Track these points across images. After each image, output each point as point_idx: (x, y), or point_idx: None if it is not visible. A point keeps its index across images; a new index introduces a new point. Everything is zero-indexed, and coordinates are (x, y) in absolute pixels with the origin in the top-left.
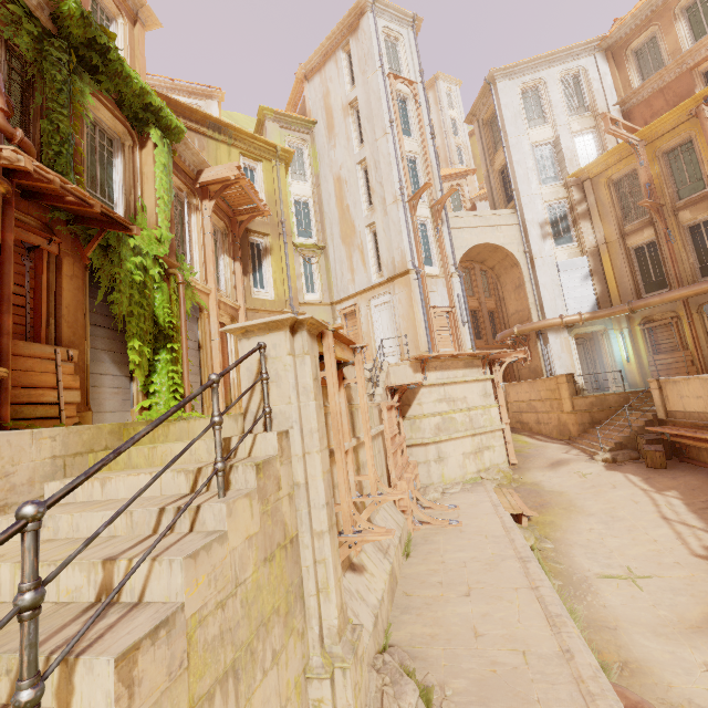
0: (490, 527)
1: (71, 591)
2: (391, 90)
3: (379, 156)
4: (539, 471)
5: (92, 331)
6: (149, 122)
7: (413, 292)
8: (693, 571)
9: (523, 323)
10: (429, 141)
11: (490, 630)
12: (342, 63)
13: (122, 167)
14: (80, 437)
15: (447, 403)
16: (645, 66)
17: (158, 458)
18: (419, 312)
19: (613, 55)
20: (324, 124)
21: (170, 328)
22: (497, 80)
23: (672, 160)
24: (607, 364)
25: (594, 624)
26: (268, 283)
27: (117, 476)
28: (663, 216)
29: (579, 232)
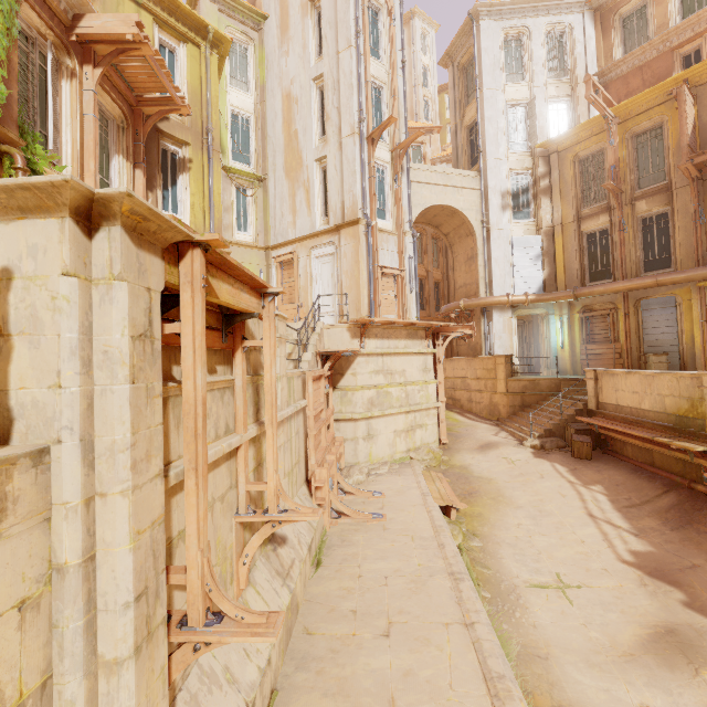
0: (418, 524)
1: None
2: None
3: (340, 74)
4: (468, 454)
5: None
6: None
7: (361, 246)
8: (621, 580)
9: (470, 298)
10: (399, 70)
11: (413, 703)
12: None
13: None
14: None
15: (384, 375)
16: (630, 38)
17: None
18: (365, 270)
19: (601, 18)
20: (277, 21)
21: None
22: (481, 16)
23: (639, 145)
24: (543, 349)
25: (524, 652)
26: (183, 207)
27: None
28: (621, 203)
29: (538, 209)
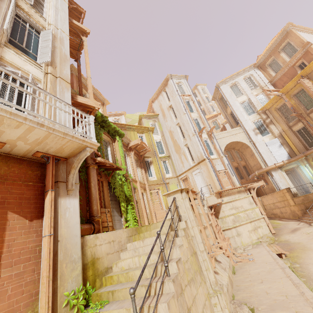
0: (267, 259)
1: (153, 260)
2: (183, 99)
3: (184, 121)
4: (286, 235)
5: (110, 202)
6: (116, 135)
7: (208, 167)
8: None
9: (259, 169)
10: (200, 111)
11: (272, 291)
12: (164, 95)
13: (110, 149)
14: (130, 231)
15: (234, 209)
16: (274, 68)
17: (152, 234)
18: (213, 174)
19: (261, 68)
20: (161, 114)
21: (129, 197)
22: (219, 86)
23: (298, 97)
24: (304, 180)
25: None
26: (153, 174)
27: (146, 238)
28: (303, 117)
29: (270, 129)
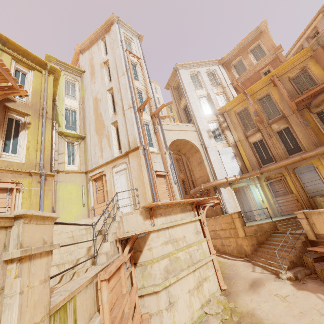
0: None
1: None
2: (127, 57)
3: (120, 85)
4: (246, 295)
5: None
6: None
7: (141, 161)
8: None
9: (205, 183)
10: (149, 84)
11: None
12: (101, 45)
13: None
14: None
15: (172, 244)
16: (239, 71)
17: None
18: (146, 174)
19: (225, 66)
20: (89, 72)
21: None
22: (179, 68)
23: (262, 103)
24: (252, 204)
25: None
26: (20, 149)
27: None
28: (265, 126)
29: (225, 136)
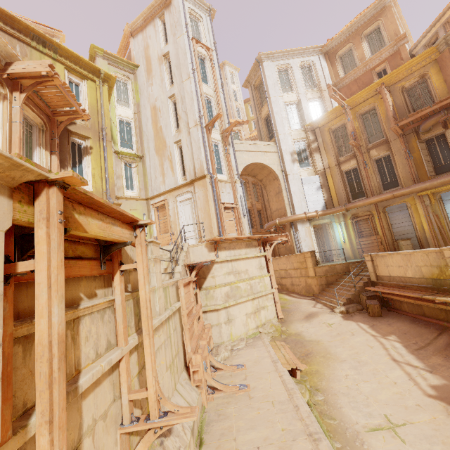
0: (274, 389)
1: None
2: (193, 49)
3: (185, 93)
4: (299, 323)
5: None
6: None
7: (208, 191)
8: (433, 413)
9: (281, 217)
10: (220, 89)
11: None
12: (158, 27)
13: None
14: None
15: (234, 275)
16: (346, 66)
17: None
18: (213, 206)
19: (329, 57)
20: (144, 68)
21: None
22: (263, 60)
23: (364, 120)
24: (332, 244)
25: None
26: (87, 177)
27: None
28: (361, 152)
29: (313, 160)
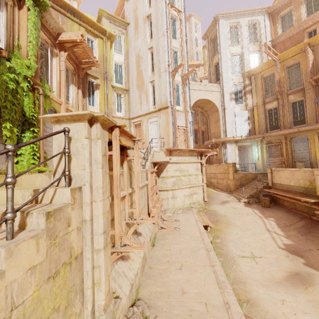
0: (193, 231)
1: None
2: (168, 12)
3: (159, 46)
4: (216, 205)
5: None
6: None
7: (169, 117)
8: (278, 255)
9: (217, 138)
10: (184, 43)
11: (190, 289)
12: None
13: (5, 17)
14: None
15: (179, 172)
16: (285, 25)
17: None
18: (171, 127)
19: (272, 17)
20: (133, 25)
21: (33, 119)
22: (219, 19)
23: (290, 71)
24: (250, 160)
25: (236, 280)
26: (96, 104)
27: None
28: (282, 96)
29: (246, 99)
